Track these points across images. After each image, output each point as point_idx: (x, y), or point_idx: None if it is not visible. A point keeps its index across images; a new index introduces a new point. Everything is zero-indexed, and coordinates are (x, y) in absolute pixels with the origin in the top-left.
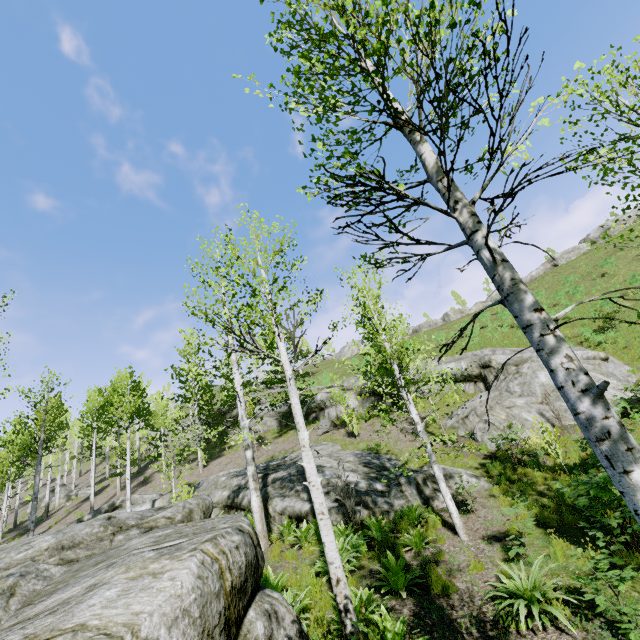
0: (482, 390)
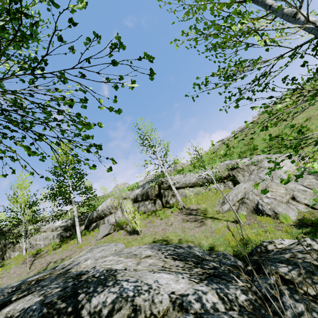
0: (231, 186)
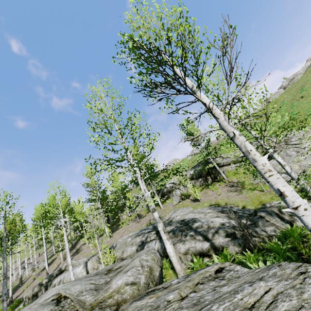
0: None
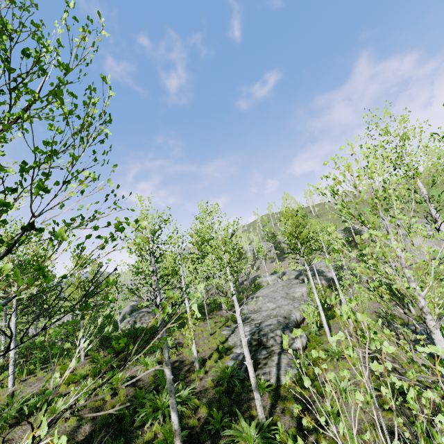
0: None
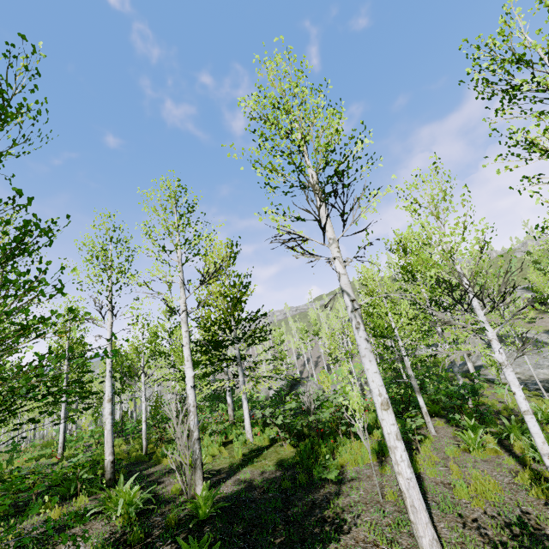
0: None
